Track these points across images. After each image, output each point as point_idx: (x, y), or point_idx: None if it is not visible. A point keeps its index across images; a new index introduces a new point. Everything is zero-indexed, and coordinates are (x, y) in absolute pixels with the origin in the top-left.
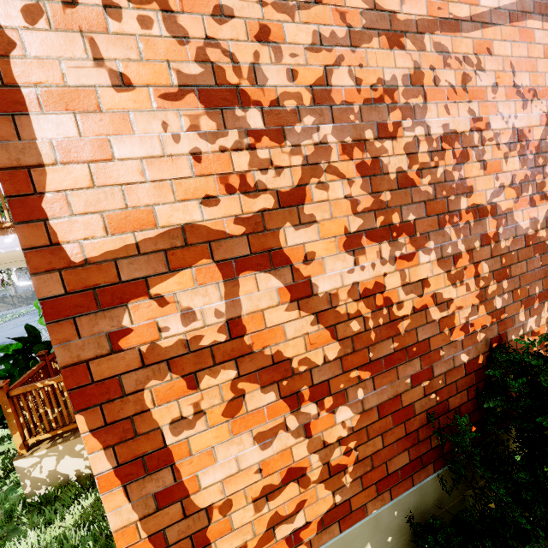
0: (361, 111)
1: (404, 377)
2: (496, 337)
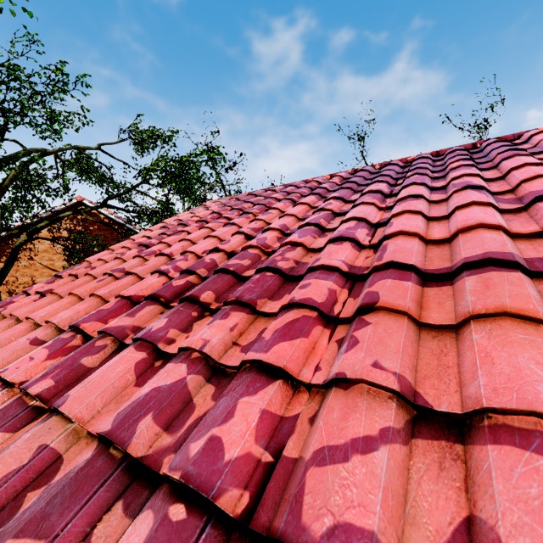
0: None
1: None
2: None
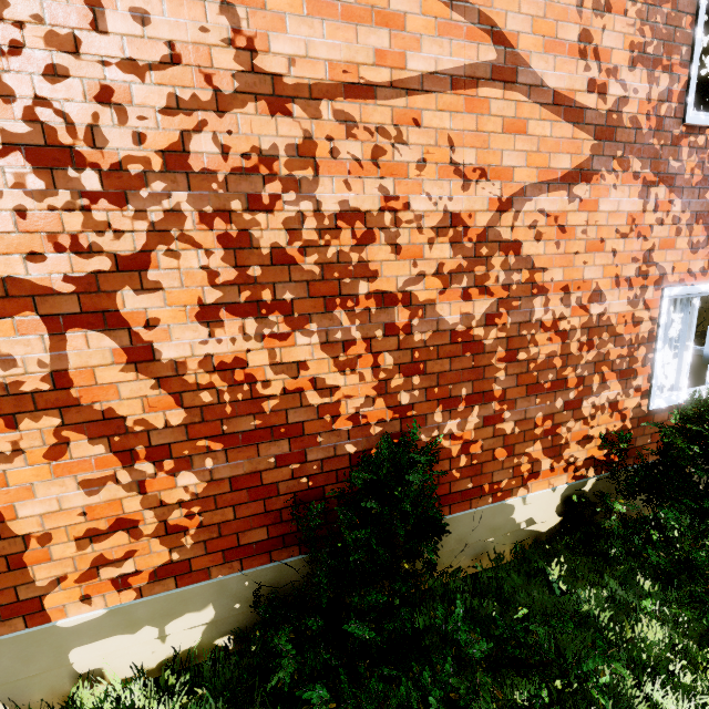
0: (228, 180)
1: (267, 455)
2: (398, 434)
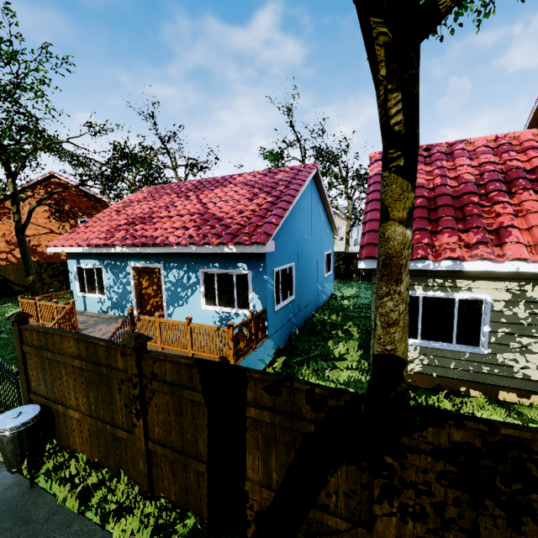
0: None
1: None
2: None
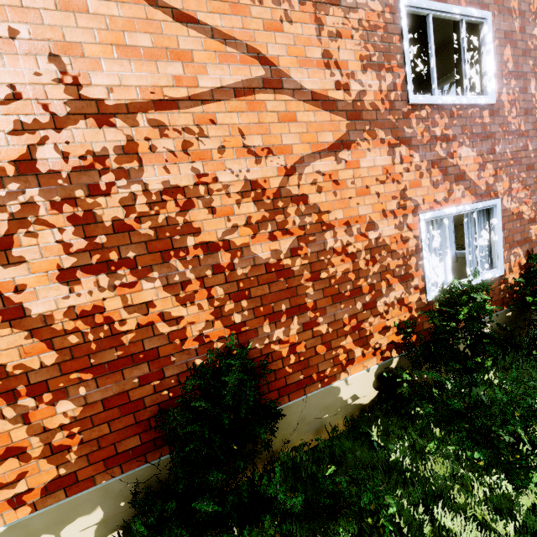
0: (70, 176)
1: (131, 377)
2: (236, 346)
